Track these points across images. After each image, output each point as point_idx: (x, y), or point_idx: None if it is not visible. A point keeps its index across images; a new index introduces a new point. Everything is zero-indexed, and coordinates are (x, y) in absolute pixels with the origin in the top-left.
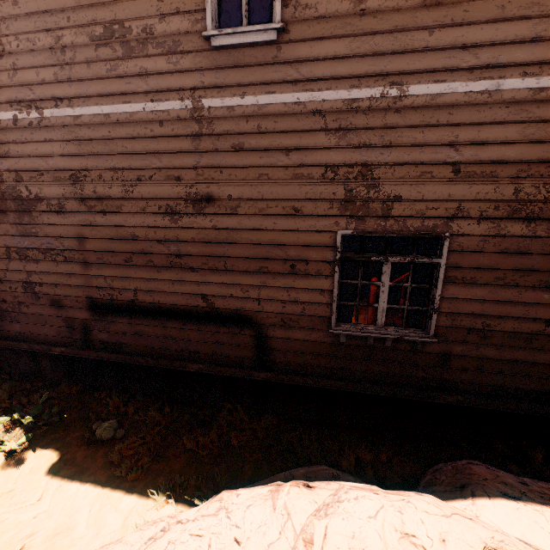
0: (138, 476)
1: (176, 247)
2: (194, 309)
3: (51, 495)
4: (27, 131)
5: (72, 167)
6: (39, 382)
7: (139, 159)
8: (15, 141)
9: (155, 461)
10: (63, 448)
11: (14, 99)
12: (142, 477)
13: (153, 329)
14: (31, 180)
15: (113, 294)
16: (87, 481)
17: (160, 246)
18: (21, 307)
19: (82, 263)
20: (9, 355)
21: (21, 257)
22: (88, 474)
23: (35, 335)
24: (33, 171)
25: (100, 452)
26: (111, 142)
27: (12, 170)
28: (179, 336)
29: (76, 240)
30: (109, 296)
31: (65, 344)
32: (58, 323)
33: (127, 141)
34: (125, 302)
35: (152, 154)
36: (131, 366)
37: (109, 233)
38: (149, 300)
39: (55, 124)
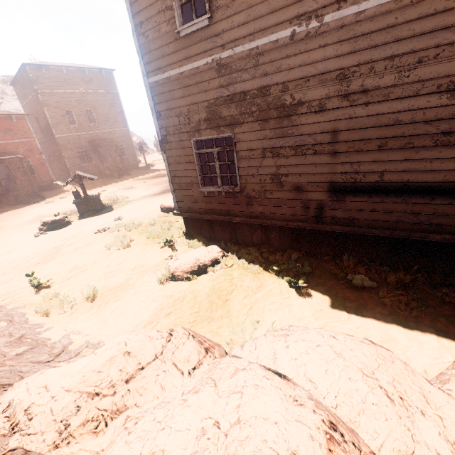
0: (418, 314)
1: (448, 124)
2: (450, 185)
3: (355, 317)
4: (302, 42)
5: (342, 66)
6: (270, 248)
7: (427, 39)
8: (289, 55)
9: (421, 306)
10: (331, 289)
11: (295, 15)
12: (421, 316)
13: (392, 206)
14: (296, 88)
15: (357, 177)
16: (374, 312)
17: (426, 126)
18: (265, 194)
19: (329, 154)
20: (246, 229)
21: (274, 155)
22: (370, 308)
23: (273, 214)
24: (299, 79)
25: (364, 295)
26: (394, 29)
27: (280, 83)
28: (422, 211)
29: (329, 134)
30: (352, 180)
31: (298, 220)
32: (295, 205)
33: (416, 22)
34: (367, 184)
35: (446, 28)
36: (354, 238)
37: (367, 122)
38: (397, 180)
39: (333, 27)
